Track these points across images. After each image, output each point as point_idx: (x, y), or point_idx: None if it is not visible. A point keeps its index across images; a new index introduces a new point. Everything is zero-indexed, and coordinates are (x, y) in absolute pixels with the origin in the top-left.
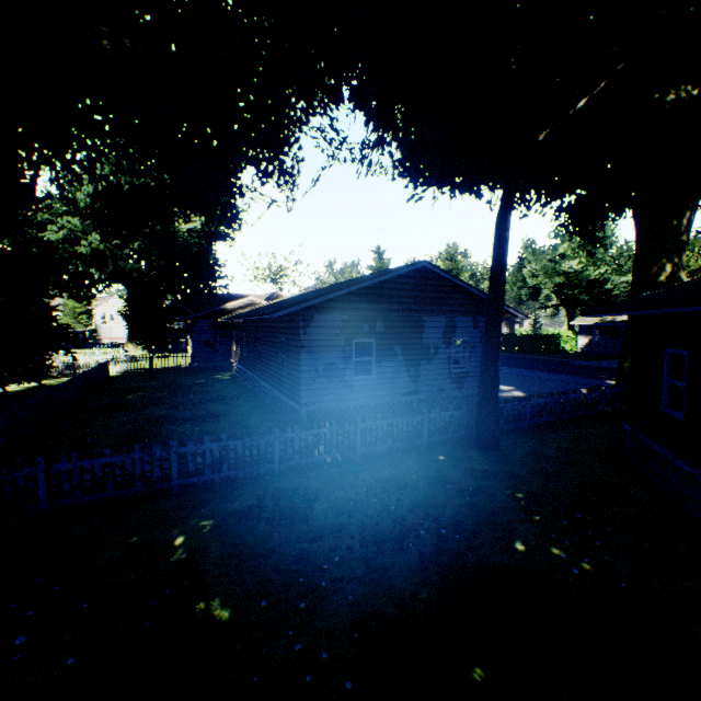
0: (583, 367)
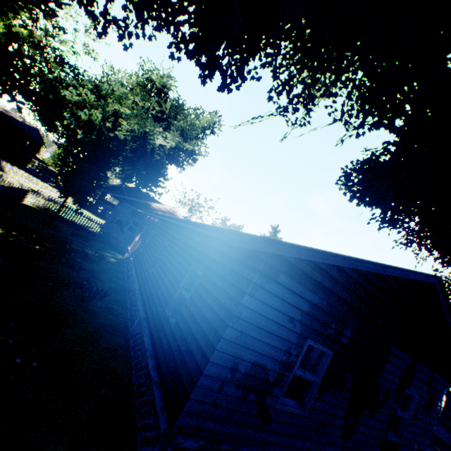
0: None
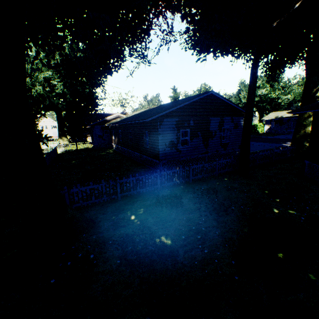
0: (270, 139)
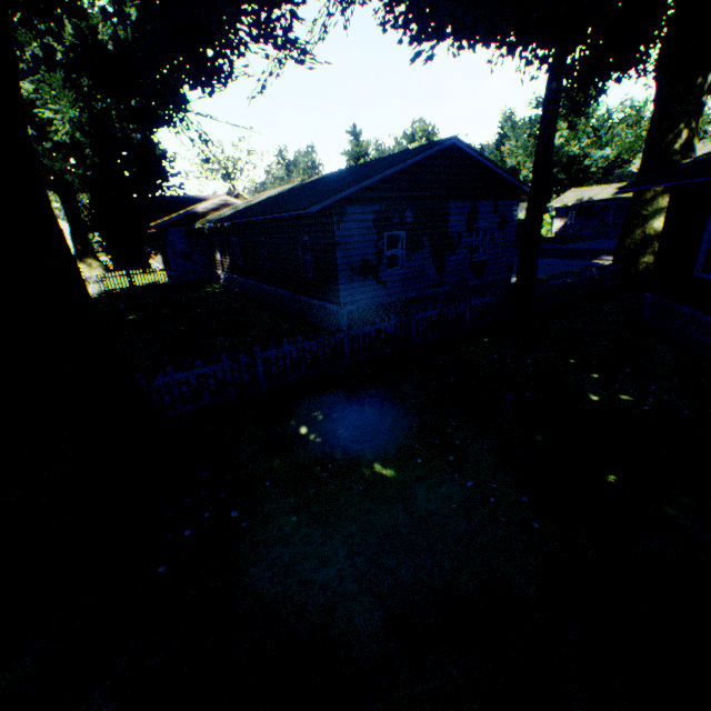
0: (565, 250)
